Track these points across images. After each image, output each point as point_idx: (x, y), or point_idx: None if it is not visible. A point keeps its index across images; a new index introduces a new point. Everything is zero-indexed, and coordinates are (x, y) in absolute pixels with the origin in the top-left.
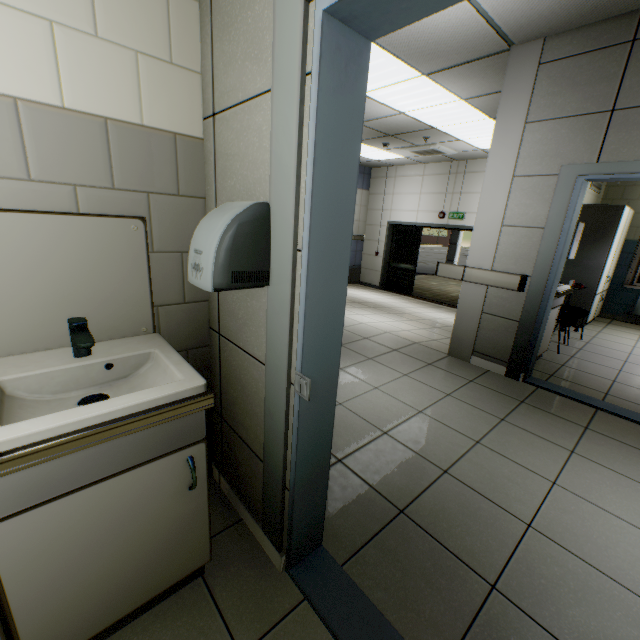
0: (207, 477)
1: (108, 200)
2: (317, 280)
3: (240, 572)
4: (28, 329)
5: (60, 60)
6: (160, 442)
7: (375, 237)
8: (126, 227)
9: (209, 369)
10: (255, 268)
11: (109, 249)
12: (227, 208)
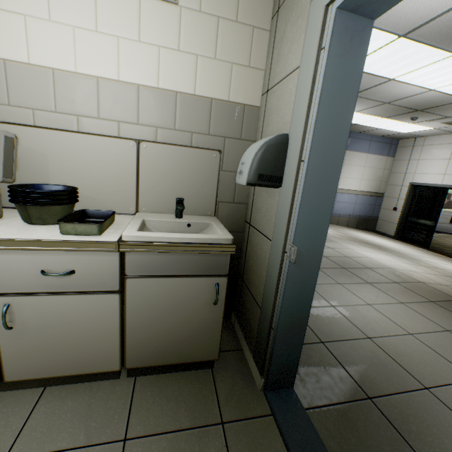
0: (224, 301)
1: (205, 140)
2: (312, 181)
3: (233, 377)
4: (160, 202)
5: (197, 72)
6: (203, 266)
7: (395, 195)
8: (211, 155)
9: (240, 247)
10: (273, 173)
11: (201, 166)
12: (263, 139)
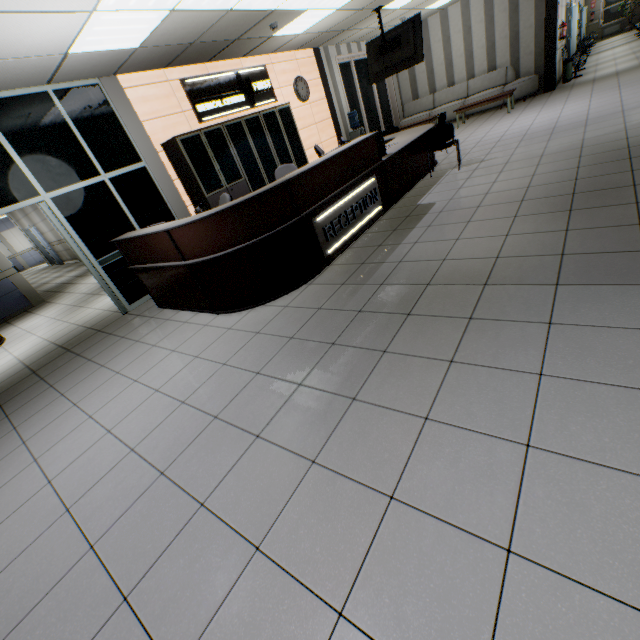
0: None
1: None
2: None
3: None
4: None
5: None
6: None
7: None
8: None
9: None
10: None
11: None
12: None
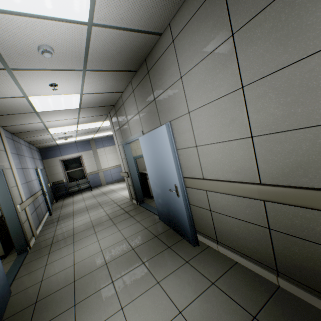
0: None
1: None
2: (3, 202)
3: (11, 257)
4: None
5: None
6: None
7: None
8: None
9: None
10: None
11: None
12: None
